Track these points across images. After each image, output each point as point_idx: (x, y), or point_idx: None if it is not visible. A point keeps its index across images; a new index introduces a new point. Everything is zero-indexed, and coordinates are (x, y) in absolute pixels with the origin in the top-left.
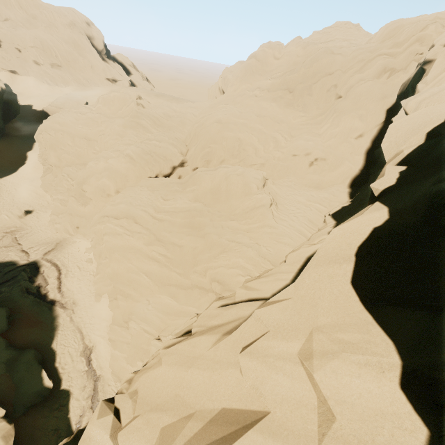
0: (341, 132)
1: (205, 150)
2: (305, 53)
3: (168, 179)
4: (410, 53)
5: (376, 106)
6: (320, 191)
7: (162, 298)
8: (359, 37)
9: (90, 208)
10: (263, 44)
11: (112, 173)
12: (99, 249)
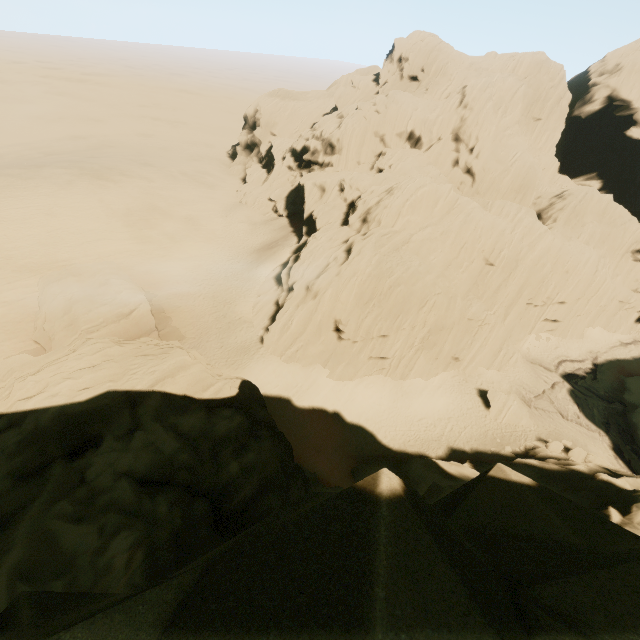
0: (554, 143)
1: (533, 195)
2: (504, 87)
3: (560, 228)
4: (565, 87)
5: (562, 122)
6: (565, 183)
7: (617, 281)
8: (471, 57)
9: (512, 315)
10: (490, 84)
11: (546, 254)
12: (576, 309)
